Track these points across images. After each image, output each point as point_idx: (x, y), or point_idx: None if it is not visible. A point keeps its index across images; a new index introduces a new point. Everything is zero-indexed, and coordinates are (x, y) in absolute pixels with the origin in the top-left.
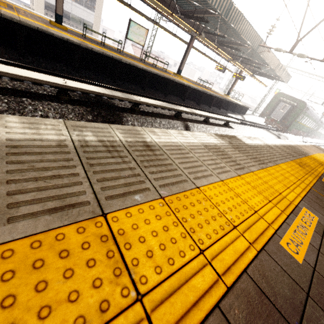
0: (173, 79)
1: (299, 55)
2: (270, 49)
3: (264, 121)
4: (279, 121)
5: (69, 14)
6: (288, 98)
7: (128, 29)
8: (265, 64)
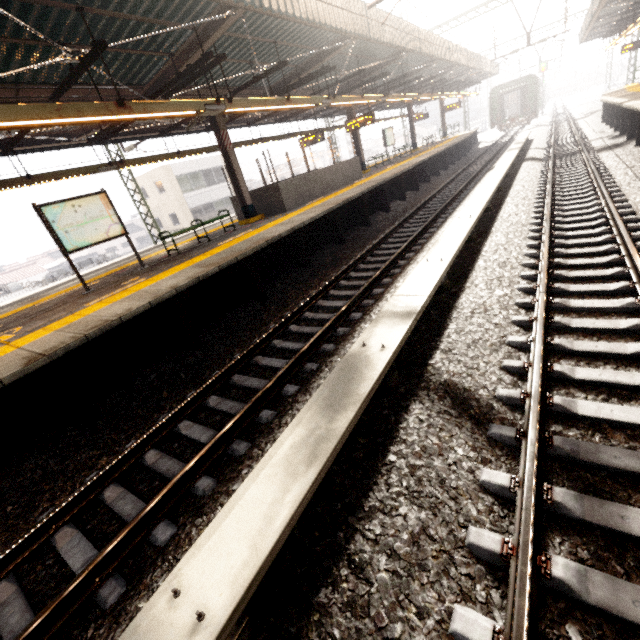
0: (455, 143)
1: (540, 42)
2: (484, 58)
3: (500, 130)
4: (520, 114)
5: (211, 204)
6: (508, 86)
7: (385, 139)
8: (474, 74)
